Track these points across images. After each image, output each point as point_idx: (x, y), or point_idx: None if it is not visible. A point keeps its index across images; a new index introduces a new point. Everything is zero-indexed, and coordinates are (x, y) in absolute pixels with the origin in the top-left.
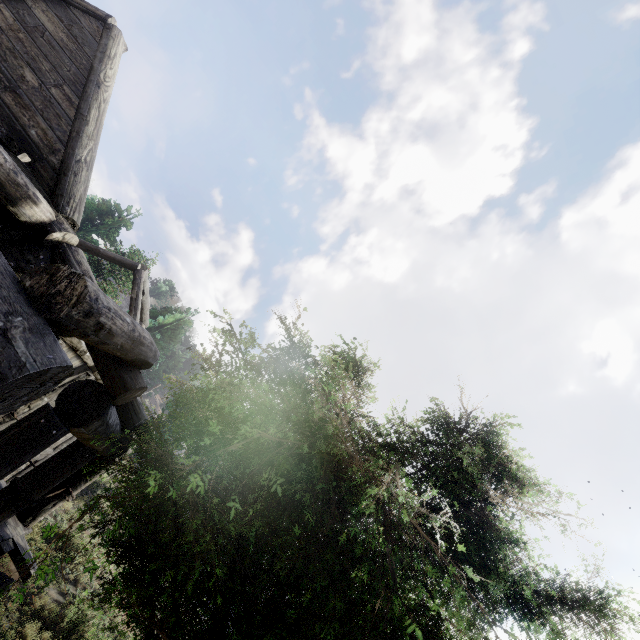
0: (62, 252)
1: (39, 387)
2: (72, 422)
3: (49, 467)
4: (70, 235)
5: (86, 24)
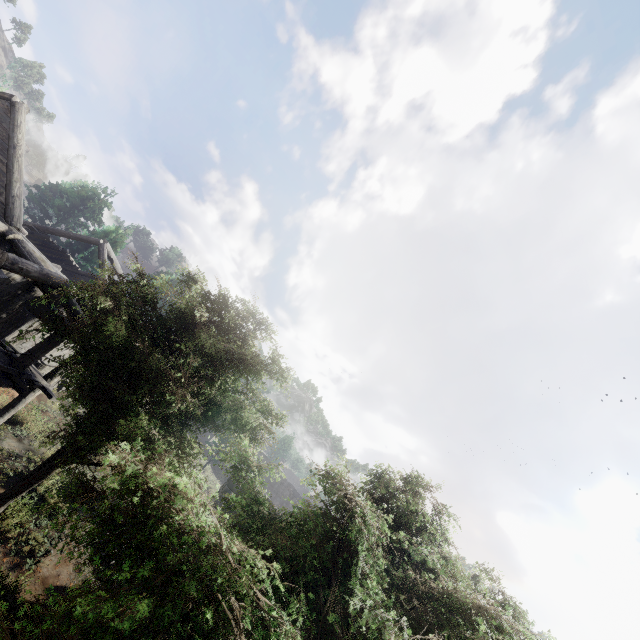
0: (16, 244)
1: (1, 285)
2: (35, 312)
3: (43, 344)
4: (17, 235)
5: (0, 107)
